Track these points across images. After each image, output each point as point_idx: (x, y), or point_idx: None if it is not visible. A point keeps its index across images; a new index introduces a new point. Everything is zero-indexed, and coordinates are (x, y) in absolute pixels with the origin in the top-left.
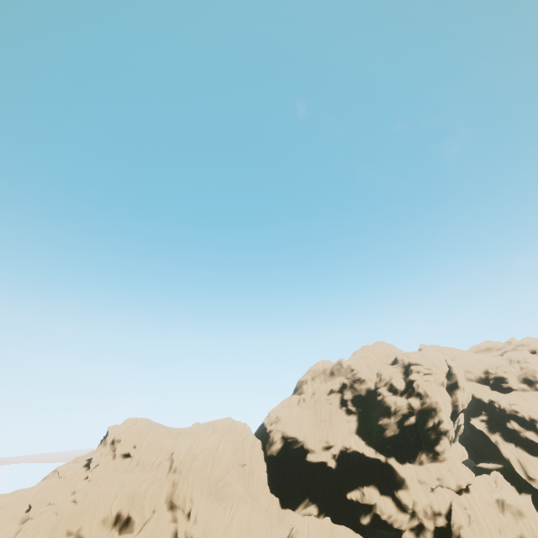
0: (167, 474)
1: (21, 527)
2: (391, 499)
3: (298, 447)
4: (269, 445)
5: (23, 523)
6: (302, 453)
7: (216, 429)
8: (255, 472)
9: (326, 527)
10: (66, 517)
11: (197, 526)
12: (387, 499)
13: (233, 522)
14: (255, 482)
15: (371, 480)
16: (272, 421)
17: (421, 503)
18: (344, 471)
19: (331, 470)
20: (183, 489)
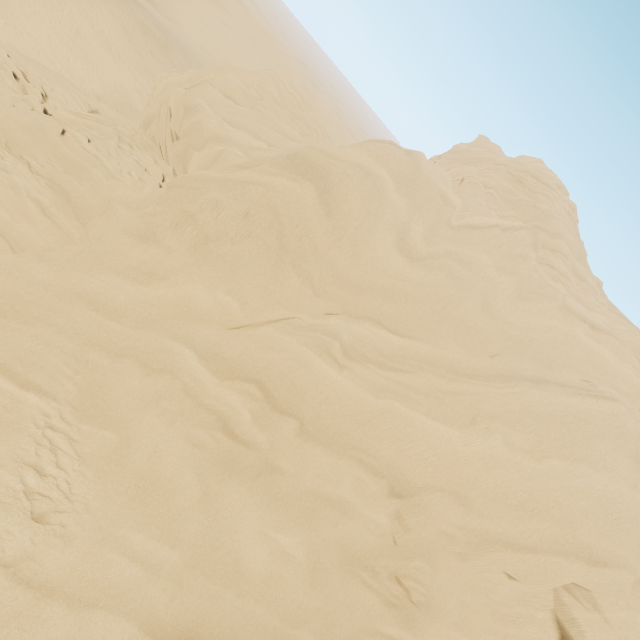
0: None
1: None
2: None
3: None
4: None
5: None
6: None
7: None
8: None
9: None
10: None
11: None
12: None
13: None
14: None
15: None
16: None
17: None
18: None
19: None
20: None
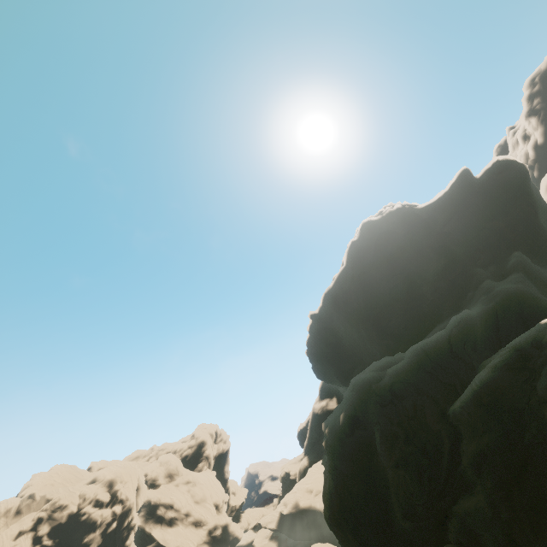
0: None
1: None
2: None
3: None
4: None
5: None
6: None
7: None
8: None
9: None
10: None
11: None
12: None
13: None
14: None
15: None
16: None
17: None
18: None
19: None
20: None
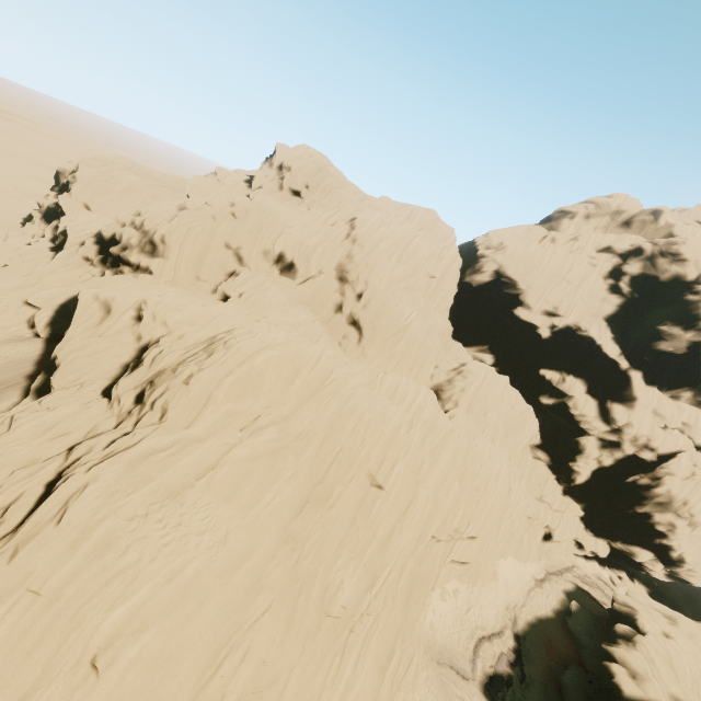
0: (343, 240)
1: (178, 213)
2: (596, 404)
3: (510, 293)
4: (472, 271)
5: (181, 210)
6: (511, 302)
7: (413, 217)
8: (442, 291)
9: (501, 384)
10: (224, 228)
11: (367, 313)
12: (591, 401)
13: (407, 330)
14: (438, 301)
15: (585, 375)
16: (491, 245)
17: (638, 430)
18: (555, 347)
19: (538, 338)
20: (360, 267)
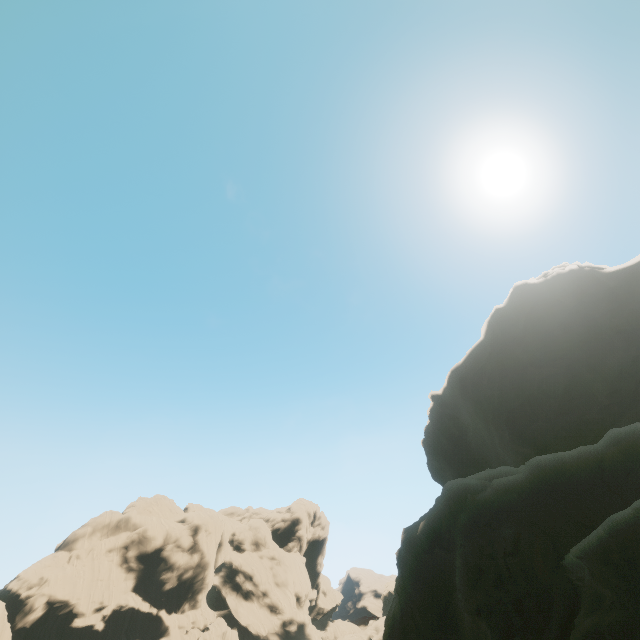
0: None
1: None
2: None
3: (65, 612)
4: (23, 614)
5: None
6: (67, 619)
7: None
8: None
9: None
10: None
11: None
12: None
13: None
14: None
15: (137, 635)
16: (33, 584)
17: None
18: (111, 631)
19: (96, 633)
20: None
